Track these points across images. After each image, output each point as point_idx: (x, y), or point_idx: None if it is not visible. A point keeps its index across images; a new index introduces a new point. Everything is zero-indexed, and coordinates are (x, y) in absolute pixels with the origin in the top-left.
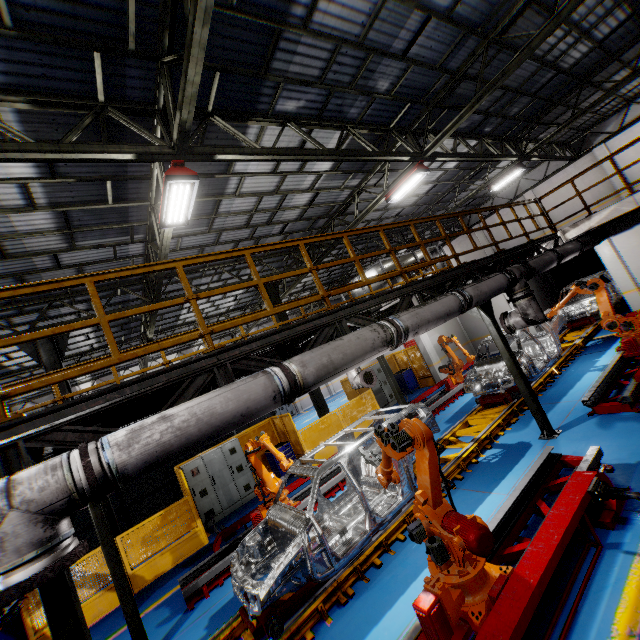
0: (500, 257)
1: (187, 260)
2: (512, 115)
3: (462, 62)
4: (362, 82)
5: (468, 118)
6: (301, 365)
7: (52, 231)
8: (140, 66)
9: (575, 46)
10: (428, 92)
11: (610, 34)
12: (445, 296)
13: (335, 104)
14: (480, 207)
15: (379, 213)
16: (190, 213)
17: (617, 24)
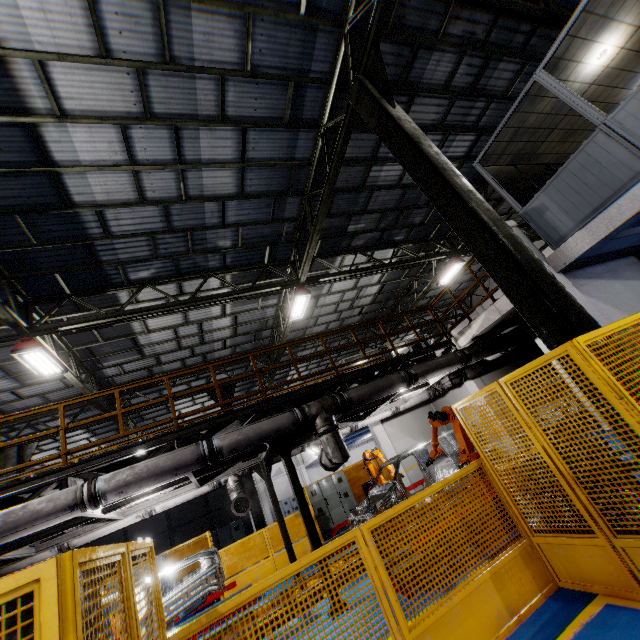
0: (332, 383)
1: None
2: (419, 222)
3: (298, 211)
4: (201, 247)
5: (360, 237)
6: None
7: (0, 378)
8: None
9: None
10: (282, 235)
11: (471, 149)
12: (186, 447)
13: (188, 263)
14: (478, 288)
15: (334, 315)
16: (60, 366)
17: (471, 141)
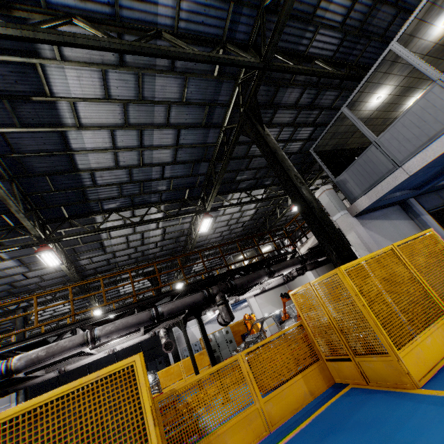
0: (225, 275)
1: (1, 304)
2: None
3: (207, 169)
4: (148, 190)
5: (243, 183)
6: (19, 359)
7: (17, 266)
8: (26, 213)
9: (289, 144)
10: (196, 183)
11: (311, 135)
12: (143, 312)
13: (139, 199)
14: None
15: (226, 227)
16: (60, 261)
17: (311, 131)
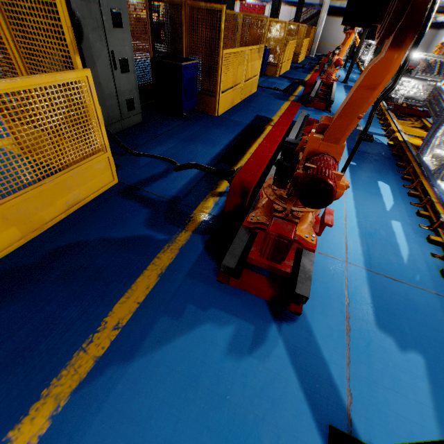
0: None
1: None
2: None
3: None
4: None
5: None
6: None
7: None
8: None
9: None
10: None
11: None
12: None
13: None
14: None
15: None
16: None
17: None
